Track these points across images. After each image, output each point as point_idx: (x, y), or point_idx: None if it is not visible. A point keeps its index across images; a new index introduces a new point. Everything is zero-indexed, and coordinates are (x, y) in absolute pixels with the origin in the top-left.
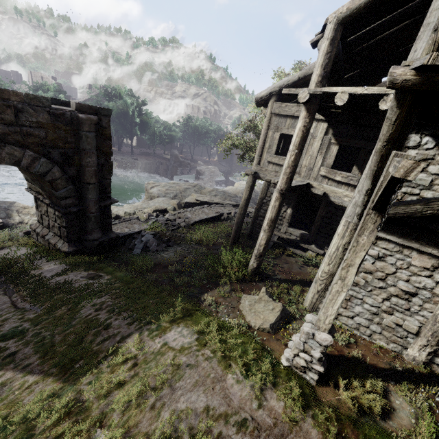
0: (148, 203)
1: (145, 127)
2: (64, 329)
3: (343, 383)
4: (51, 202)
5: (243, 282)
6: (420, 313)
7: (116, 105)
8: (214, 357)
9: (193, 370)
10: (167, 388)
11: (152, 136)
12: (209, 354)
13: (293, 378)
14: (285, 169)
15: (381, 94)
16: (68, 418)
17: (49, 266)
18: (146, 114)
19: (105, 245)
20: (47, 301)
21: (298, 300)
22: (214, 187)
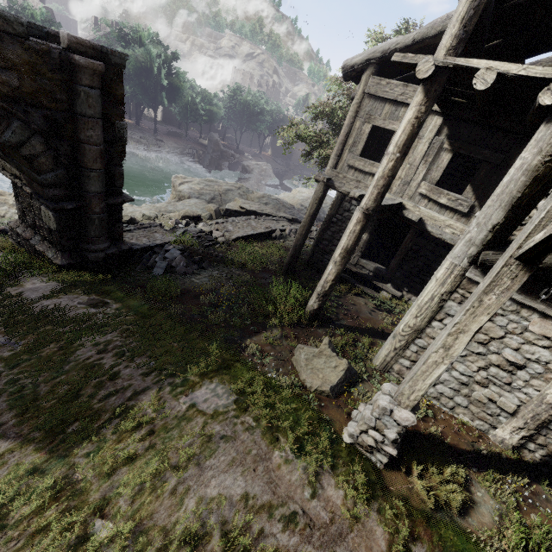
0: (175, 205)
1: (175, 95)
2: (53, 377)
3: (417, 469)
4: (34, 191)
5: (297, 327)
6: (524, 390)
7: (134, 56)
8: (257, 428)
9: (229, 444)
10: (193, 467)
11: (185, 109)
12: (251, 423)
13: (356, 460)
14: (377, 179)
15: (545, 79)
16: (56, 504)
17: (32, 283)
18: (177, 75)
19: (114, 260)
20: (29, 334)
21: (367, 355)
22: (264, 192)
